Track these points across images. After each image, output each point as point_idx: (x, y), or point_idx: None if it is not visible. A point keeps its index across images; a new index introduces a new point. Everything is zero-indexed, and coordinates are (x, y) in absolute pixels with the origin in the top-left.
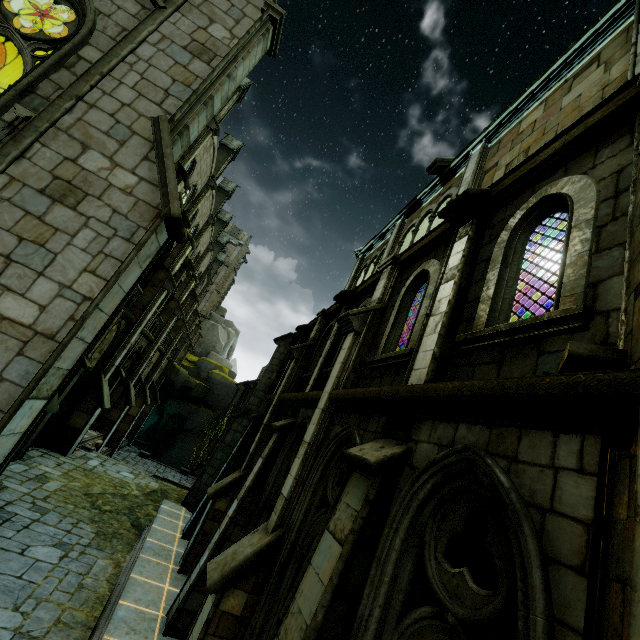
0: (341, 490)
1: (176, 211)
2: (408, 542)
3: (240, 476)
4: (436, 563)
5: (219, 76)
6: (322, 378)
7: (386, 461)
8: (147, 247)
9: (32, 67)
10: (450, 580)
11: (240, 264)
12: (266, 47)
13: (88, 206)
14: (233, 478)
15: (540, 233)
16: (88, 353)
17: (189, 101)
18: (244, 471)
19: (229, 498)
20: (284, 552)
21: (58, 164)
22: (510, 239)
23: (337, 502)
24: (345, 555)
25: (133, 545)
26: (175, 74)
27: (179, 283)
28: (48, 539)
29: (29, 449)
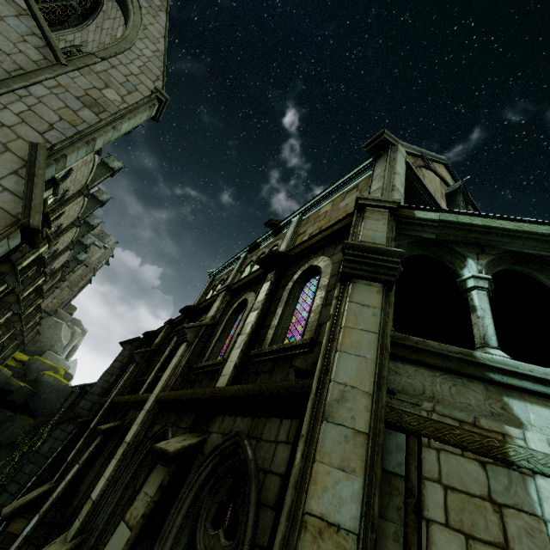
0: (144, 481)
1: (36, 223)
2: (188, 518)
3: (49, 488)
4: (204, 530)
5: (105, 126)
6: (157, 381)
7: (183, 450)
8: None
9: None
10: (210, 541)
11: (101, 265)
12: (151, 114)
13: None
14: (40, 492)
15: (310, 286)
16: None
17: (72, 138)
18: (56, 482)
19: (29, 517)
20: None
21: None
22: (292, 288)
23: (138, 493)
24: (132, 538)
25: None
26: (63, 114)
27: (24, 277)
28: None
29: None
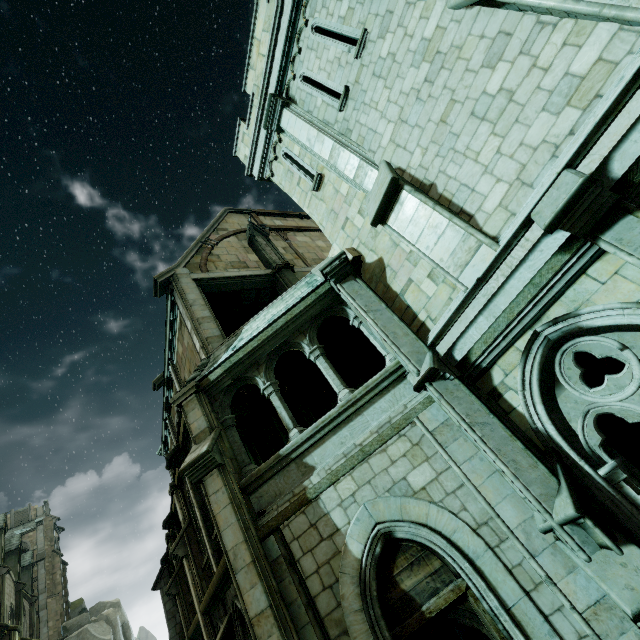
0: None
1: None
2: None
3: None
4: None
5: None
6: None
7: (223, 635)
8: None
9: None
10: None
11: (57, 539)
12: None
13: None
14: None
15: None
16: None
17: None
18: None
19: None
20: None
21: None
22: None
23: None
24: None
25: None
26: None
27: None
28: None
29: None
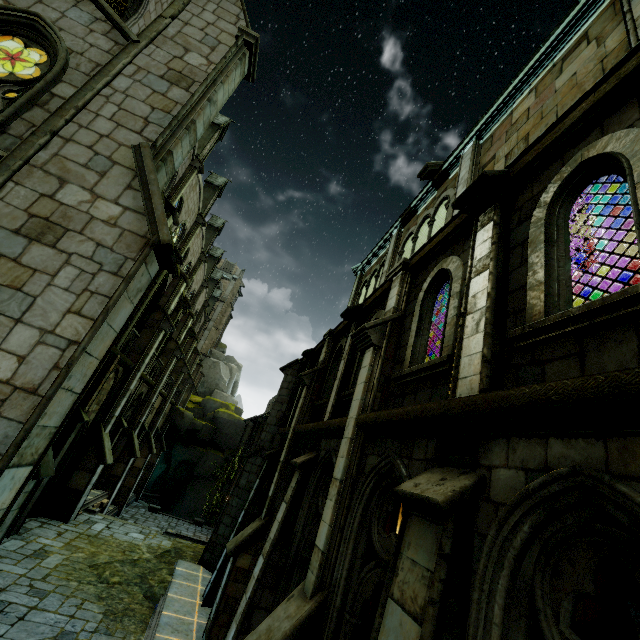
0: (399, 541)
1: (166, 237)
2: (510, 610)
3: (261, 525)
4: None
5: (199, 101)
6: (341, 403)
7: (457, 498)
8: (137, 280)
9: (3, 108)
10: None
11: (236, 298)
12: (244, 72)
13: (69, 242)
14: (254, 528)
15: (581, 204)
16: (85, 406)
17: (170, 126)
18: (265, 518)
19: (252, 552)
20: (330, 623)
21: (34, 201)
22: (549, 215)
23: (397, 558)
24: (428, 639)
25: (147, 622)
26: (154, 102)
27: (176, 322)
28: (48, 630)
29: (26, 520)
